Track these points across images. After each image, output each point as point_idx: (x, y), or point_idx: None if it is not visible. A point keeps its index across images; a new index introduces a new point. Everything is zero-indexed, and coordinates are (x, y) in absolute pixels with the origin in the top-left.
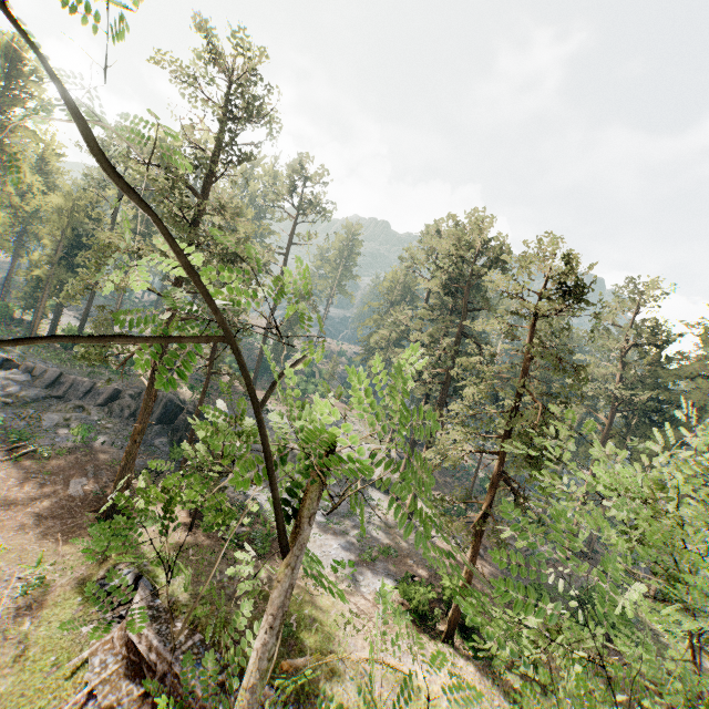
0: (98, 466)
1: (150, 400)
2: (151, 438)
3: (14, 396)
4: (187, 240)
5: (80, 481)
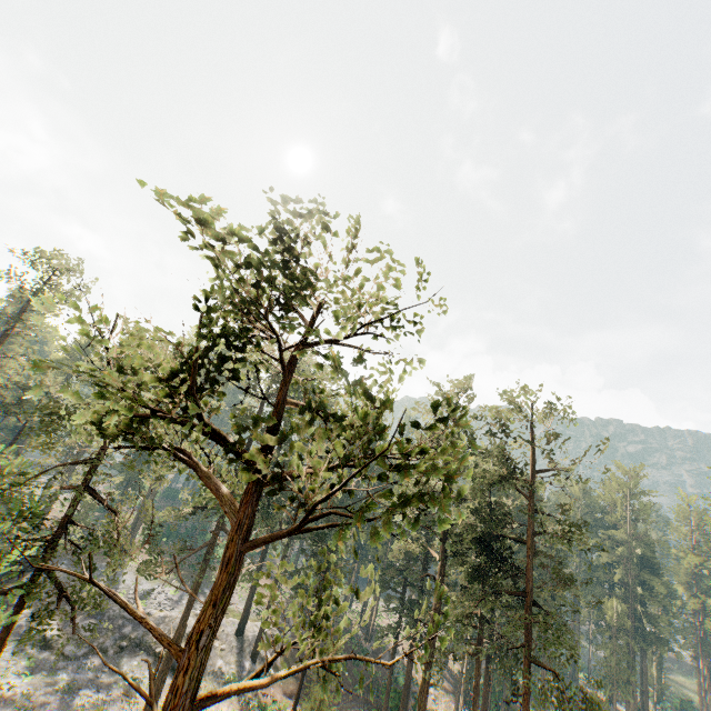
0: None
1: None
2: None
3: None
4: None
5: None
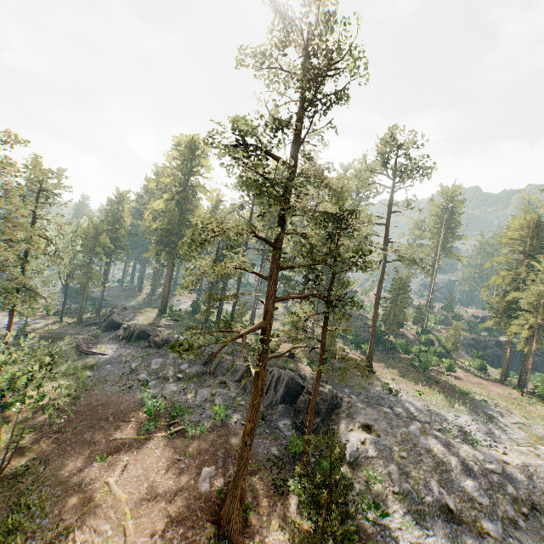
0: (227, 451)
1: (256, 394)
2: (275, 418)
3: (183, 372)
4: (274, 205)
5: (209, 470)
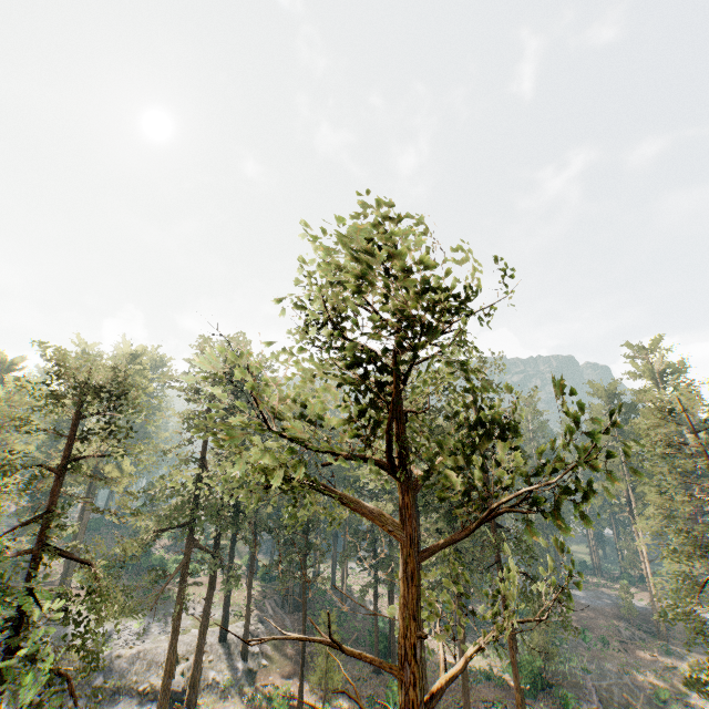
0: None
1: None
2: None
3: None
4: None
5: None
